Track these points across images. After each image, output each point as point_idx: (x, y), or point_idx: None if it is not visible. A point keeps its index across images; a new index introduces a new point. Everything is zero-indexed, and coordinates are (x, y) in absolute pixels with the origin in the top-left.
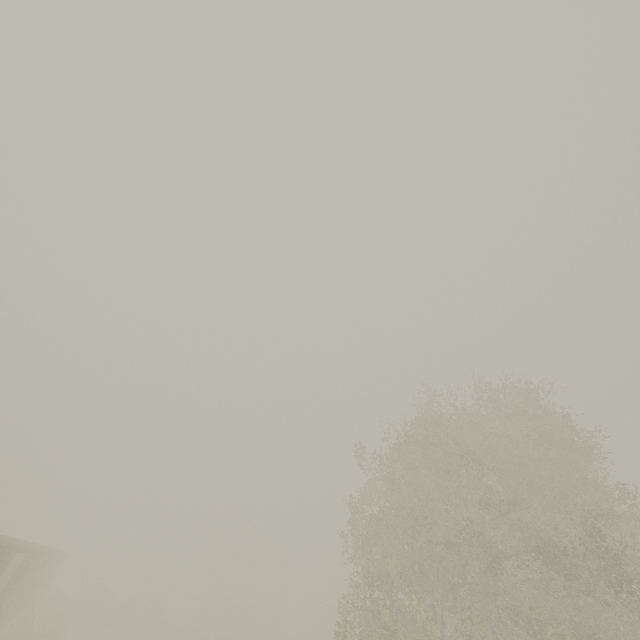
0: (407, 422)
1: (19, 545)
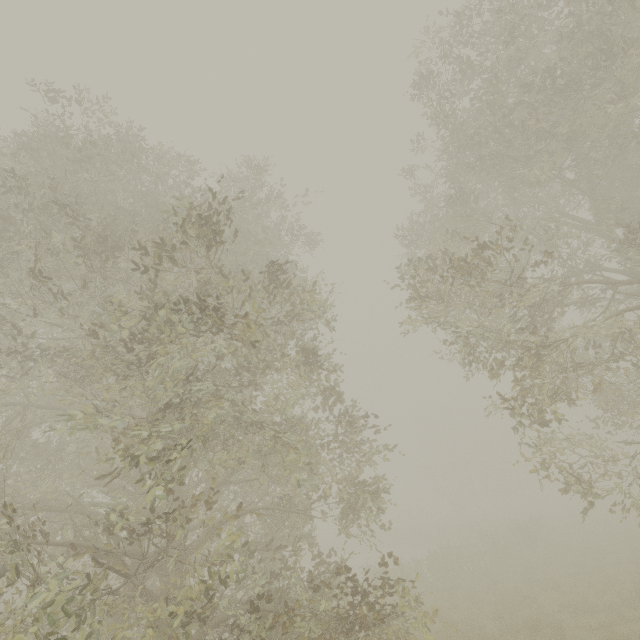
0: None
1: None
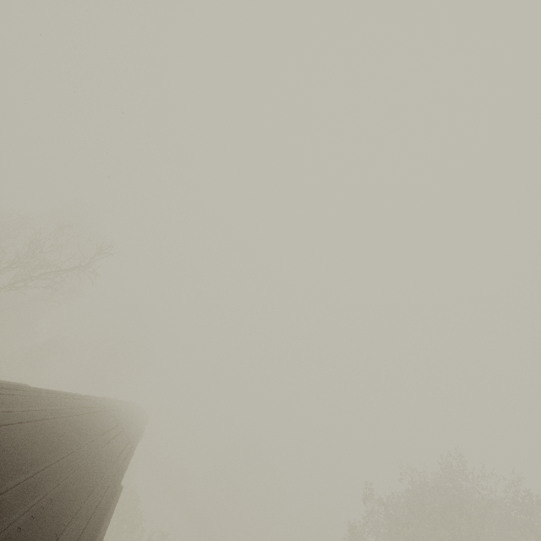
0: (426, 482)
1: (141, 430)
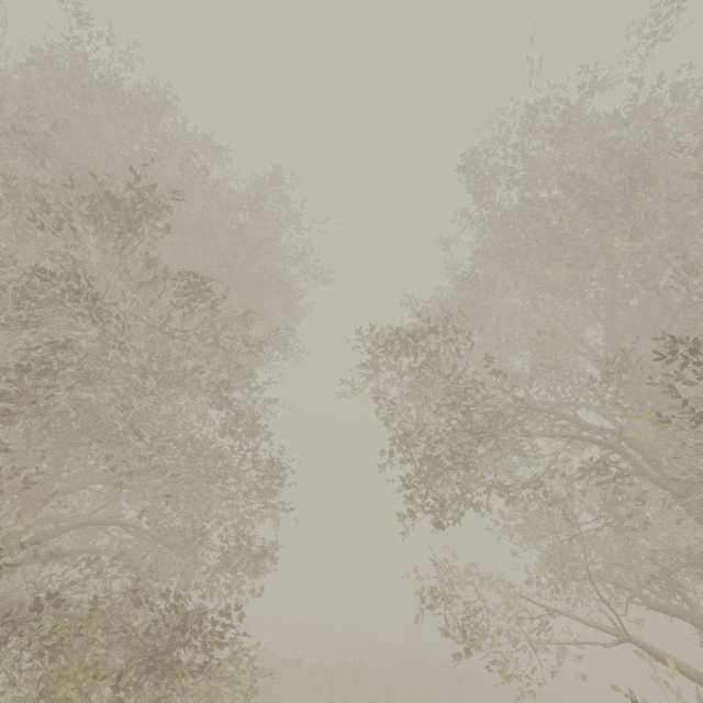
0: None
1: None
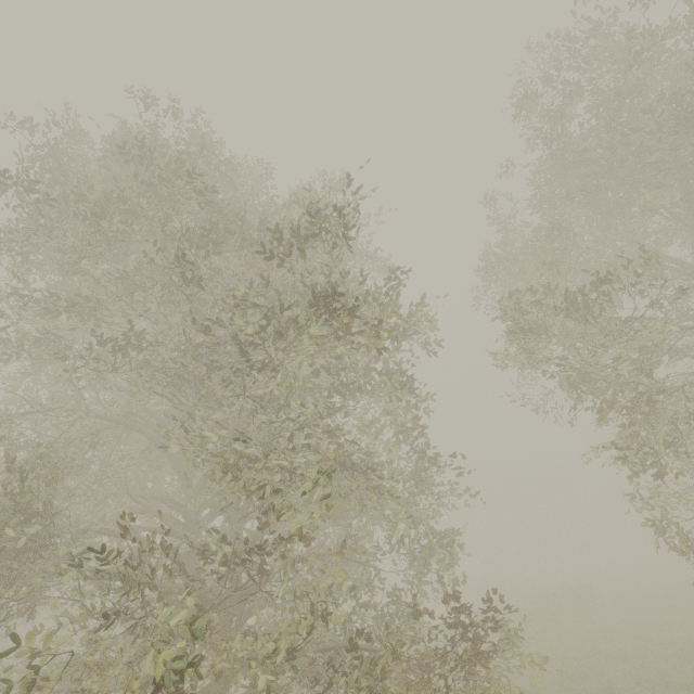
0: None
1: None
